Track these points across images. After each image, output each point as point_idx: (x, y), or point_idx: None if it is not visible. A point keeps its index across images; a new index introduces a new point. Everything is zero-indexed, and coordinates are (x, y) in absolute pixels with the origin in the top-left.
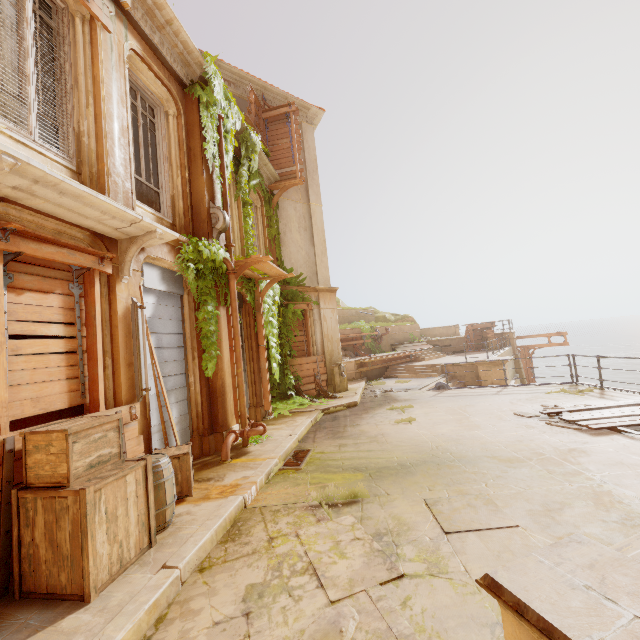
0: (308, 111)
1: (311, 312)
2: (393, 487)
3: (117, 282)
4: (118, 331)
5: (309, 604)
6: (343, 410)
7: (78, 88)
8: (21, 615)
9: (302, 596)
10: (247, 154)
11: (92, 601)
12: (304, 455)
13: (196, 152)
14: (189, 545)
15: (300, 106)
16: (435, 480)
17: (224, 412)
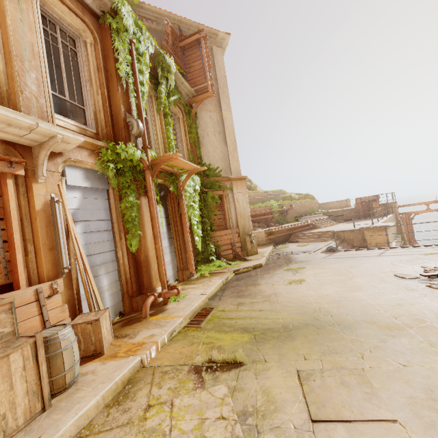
0: (217, 37)
1: (227, 196)
2: (272, 352)
3: (33, 182)
4: (37, 222)
5: None
6: (250, 270)
7: None
8: None
9: None
10: (163, 74)
11: None
12: (207, 313)
13: (112, 72)
14: (71, 414)
15: (210, 33)
16: (312, 347)
17: (148, 278)
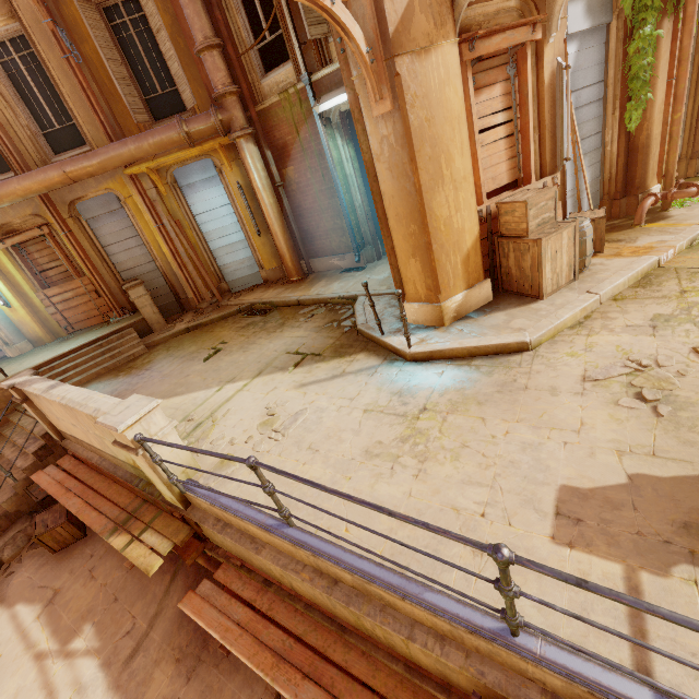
0: None
1: None
2: None
3: (544, 46)
4: (544, 104)
5: None
6: None
7: None
8: (507, 299)
9: None
10: None
11: (544, 300)
12: None
13: None
14: (605, 284)
15: None
16: None
17: (643, 172)
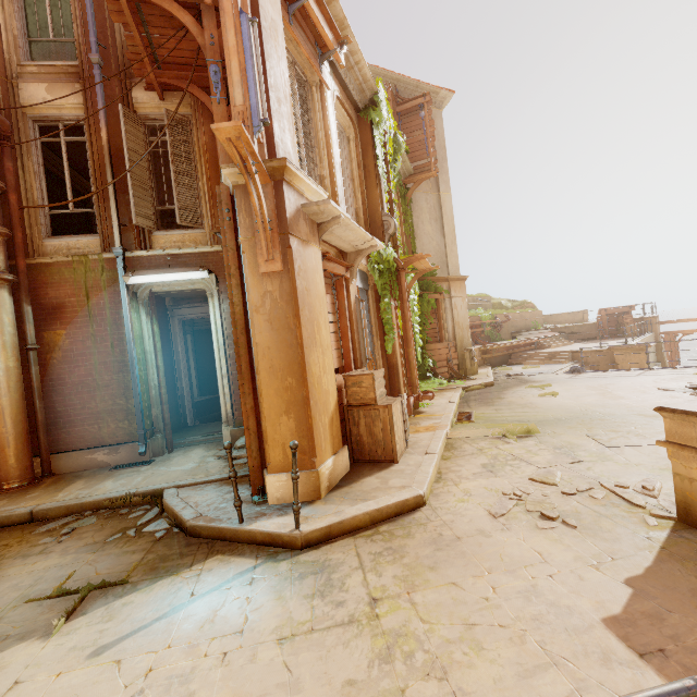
0: (437, 95)
1: (442, 301)
2: (557, 429)
3: (349, 284)
4: (353, 318)
5: (526, 469)
6: (481, 389)
7: (318, 142)
8: (363, 466)
9: (520, 467)
10: (394, 157)
11: (398, 463)
12: (469, 414)
13: (370, 169)
14: (433, 447)
15: (430, 92)
16: (590, 426)
17: (399, 382)
